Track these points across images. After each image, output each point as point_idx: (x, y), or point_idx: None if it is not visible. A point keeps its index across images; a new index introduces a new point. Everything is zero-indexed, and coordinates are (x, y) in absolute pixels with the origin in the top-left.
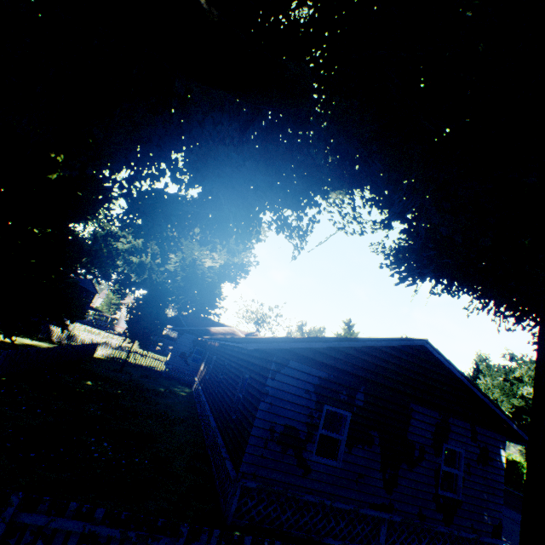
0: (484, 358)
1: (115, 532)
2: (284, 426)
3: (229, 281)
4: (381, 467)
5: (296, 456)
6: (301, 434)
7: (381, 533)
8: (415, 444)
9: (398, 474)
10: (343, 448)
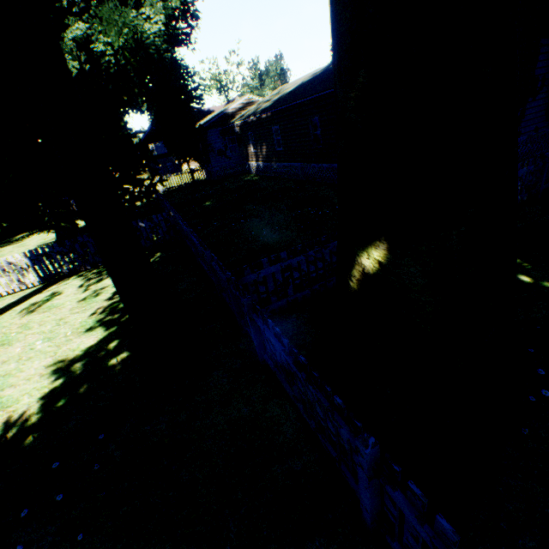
0: None
1: None
2: None
3: (179, 46)
4: None
5: None
6: None
7: None
8: (539, 77)
9: (526, 108)
10: None
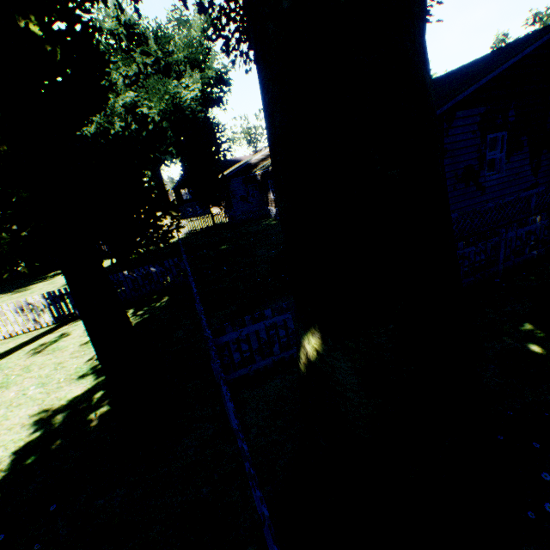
0: (502, 39)
1: (472, 248)
2: (463, 168)
3: (213, 107)
4: (529, 162)
5: (475, 185)
6: (475, 168)
7: (532, 203)
8: None
9: (541, 160)
10: (504, 162)
